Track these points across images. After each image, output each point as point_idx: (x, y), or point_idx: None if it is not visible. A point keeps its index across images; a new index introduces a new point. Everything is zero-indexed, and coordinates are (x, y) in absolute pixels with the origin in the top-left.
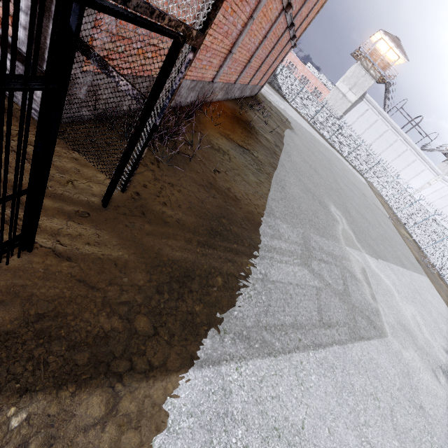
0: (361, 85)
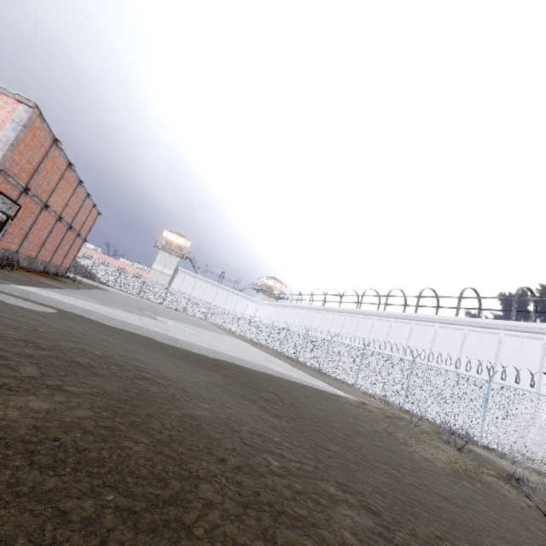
0: (171, 263)
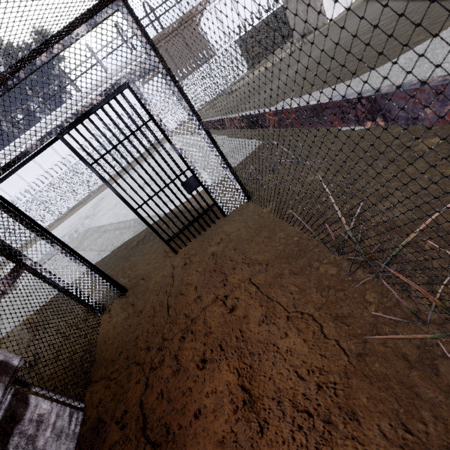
0: None
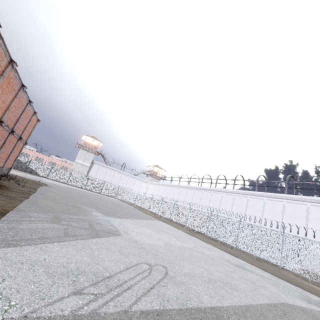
0: (89, 158)
